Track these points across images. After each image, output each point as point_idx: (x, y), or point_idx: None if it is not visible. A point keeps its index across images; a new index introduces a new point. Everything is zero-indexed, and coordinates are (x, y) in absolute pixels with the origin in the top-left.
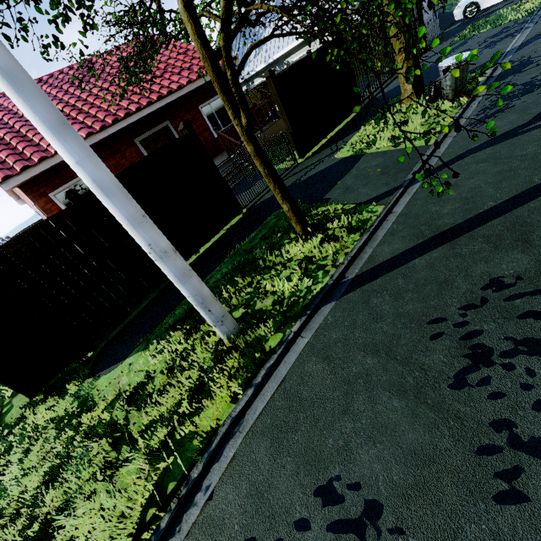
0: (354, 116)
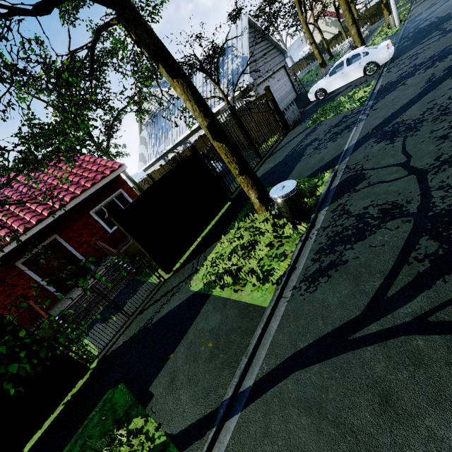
0: (225, 210)
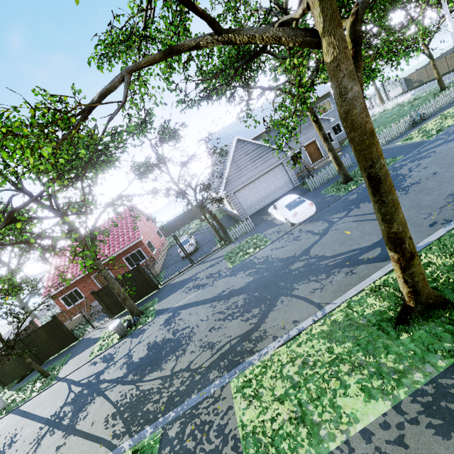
0: (151, 295)
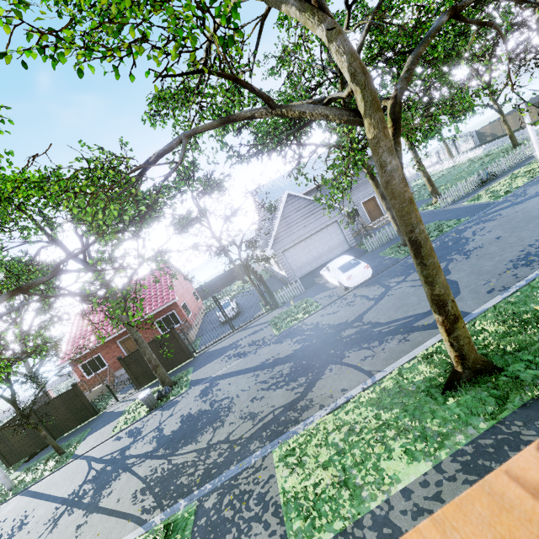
0: (184, 364)
